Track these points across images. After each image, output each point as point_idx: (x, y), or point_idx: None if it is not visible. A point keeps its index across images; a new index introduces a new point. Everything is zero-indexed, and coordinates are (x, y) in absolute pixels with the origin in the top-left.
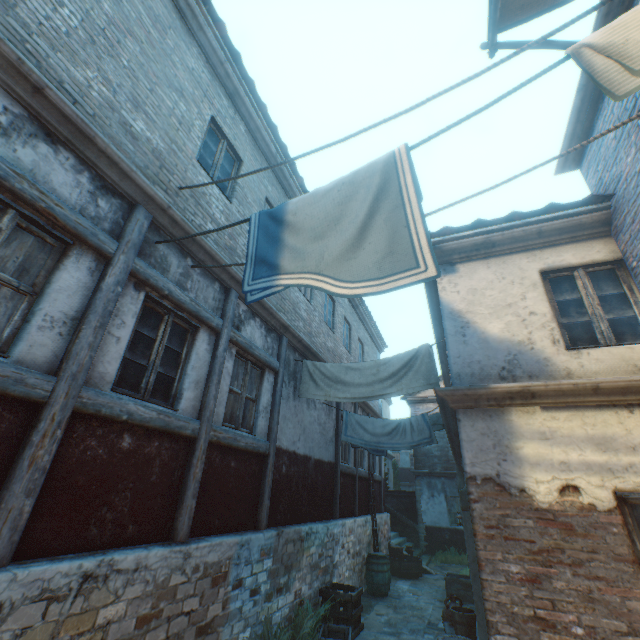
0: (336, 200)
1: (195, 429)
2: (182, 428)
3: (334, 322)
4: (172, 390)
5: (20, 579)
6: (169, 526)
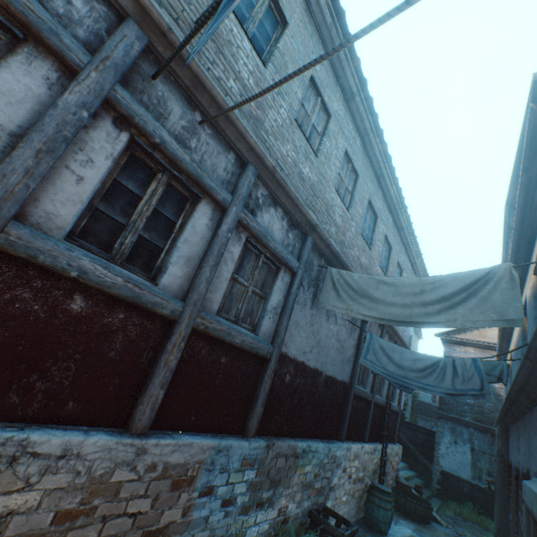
0: None
1: (176, 310)
2: (157, 305)
3: (372, 238)
4: (157, 261)
5: None
6: (127, 412)
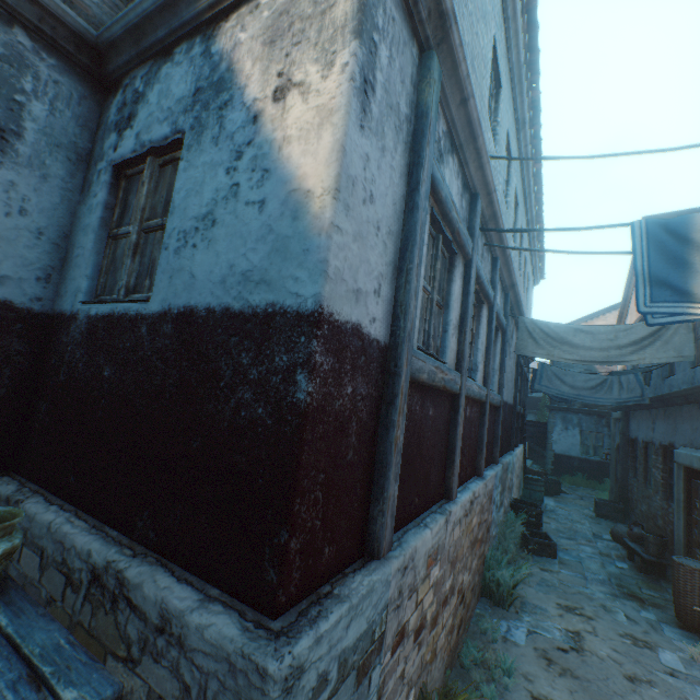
0: None
1: (485, 395)
2: (482, 396)
3: (520, 263)
4: (469, 364)
5: (462, 505)
6: (474, 466)
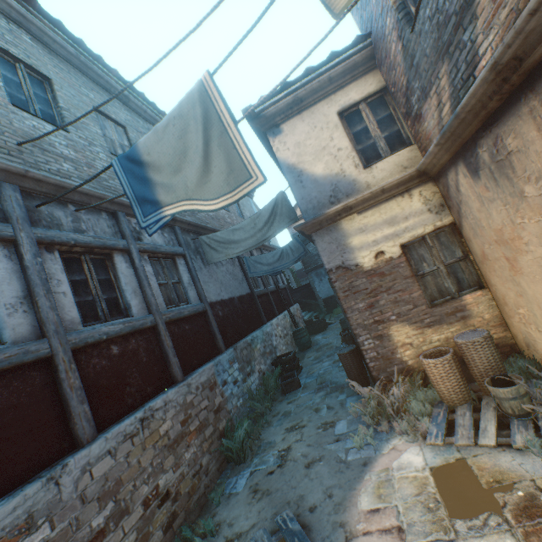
0: (176, 135)
1: (152, 321)
2: (144, 324)
3: None
4: (121, 305)
5: (110, 437)
6: (170, 377)
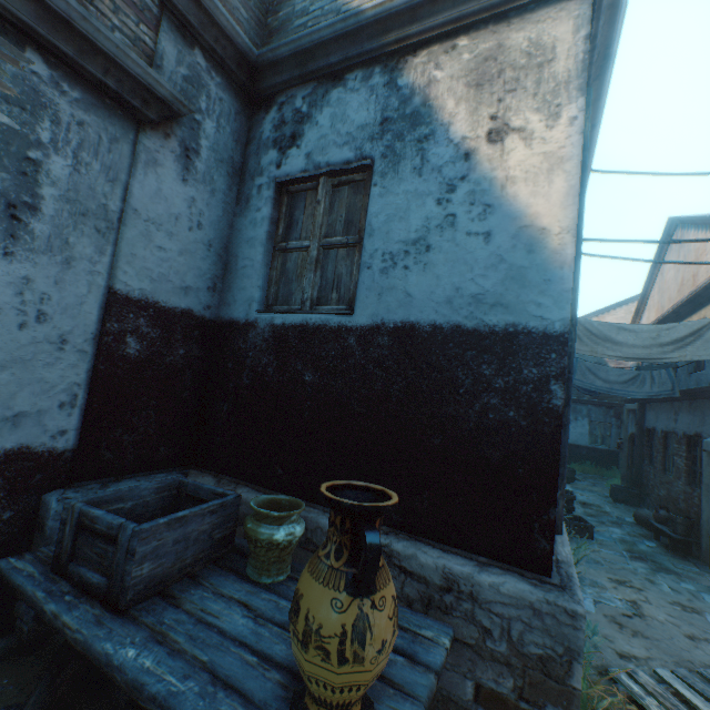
0: None
1: None
2: None
3: None
4: None
5: None
6: None
